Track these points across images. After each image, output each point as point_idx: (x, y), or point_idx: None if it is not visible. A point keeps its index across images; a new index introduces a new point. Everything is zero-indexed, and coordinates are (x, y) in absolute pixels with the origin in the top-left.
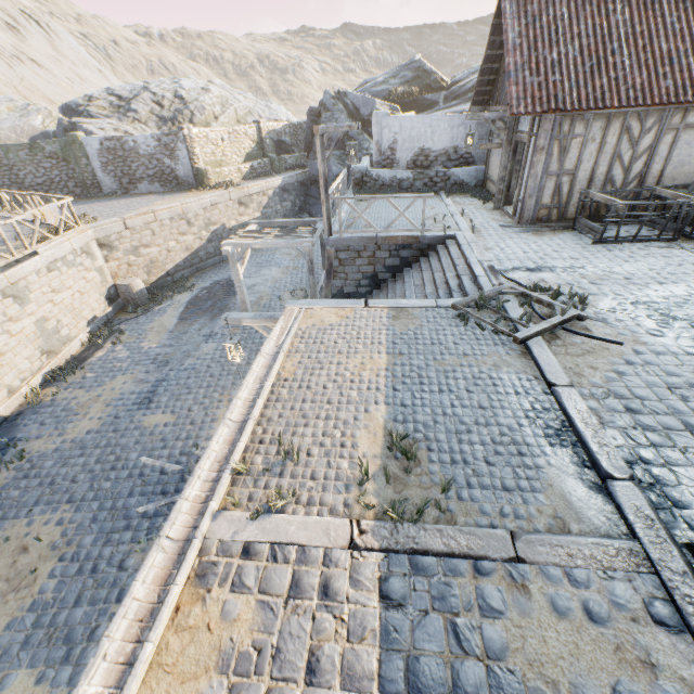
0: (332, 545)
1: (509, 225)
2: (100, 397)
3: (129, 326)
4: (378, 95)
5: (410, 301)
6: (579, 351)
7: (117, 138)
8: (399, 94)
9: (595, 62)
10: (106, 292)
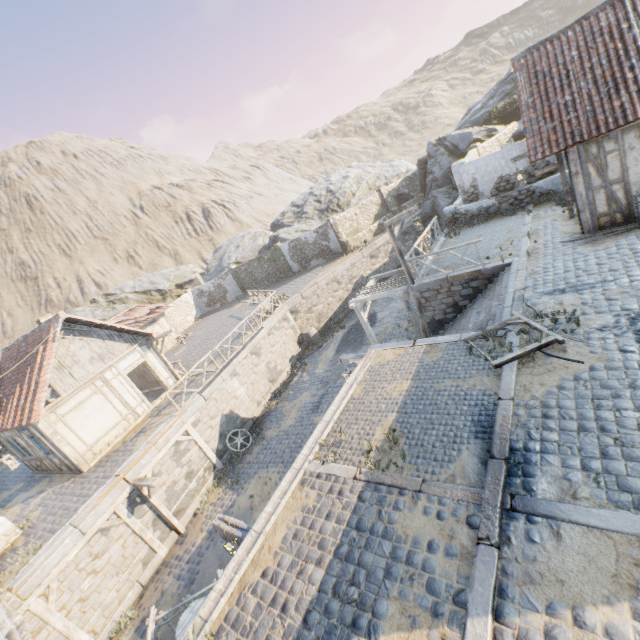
0: (347, 477)
1: (568, 239)
2: (295, 406)
3: (309, 359)
4: (478, 121)
5: (442, 338)
6: (541, 371)
7: (296, 239)
8: (500, 109)
9: (612, 84)
10: (297, 339)
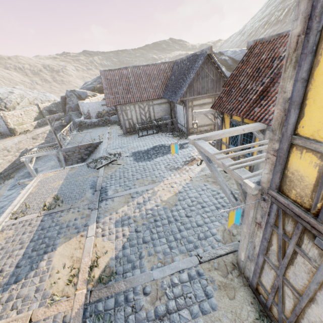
0: (33, 218)
1: (120, 135)
2: None
3: None
4: (90, 89)
5: (77, 165)
6: (111, 168)
7: None
8: (98, 87)
9: (127, 91)
10: None
